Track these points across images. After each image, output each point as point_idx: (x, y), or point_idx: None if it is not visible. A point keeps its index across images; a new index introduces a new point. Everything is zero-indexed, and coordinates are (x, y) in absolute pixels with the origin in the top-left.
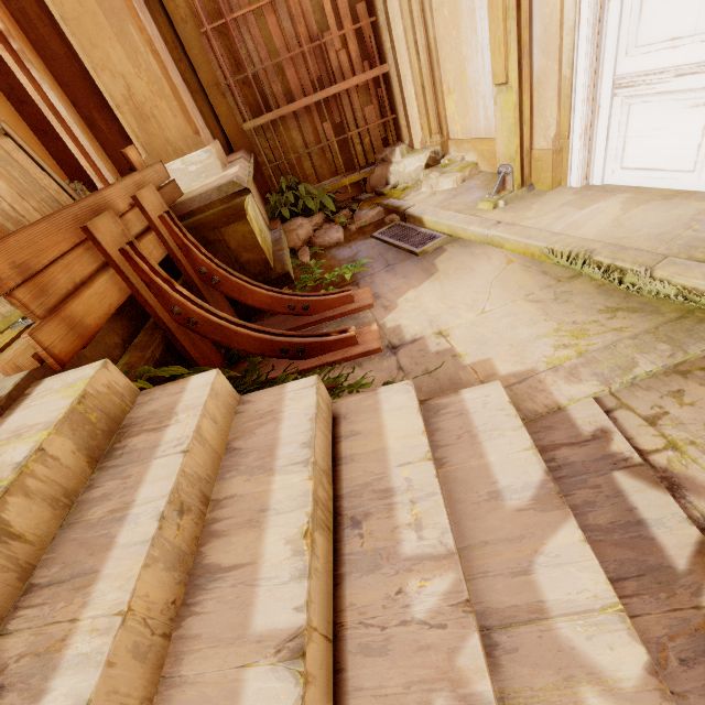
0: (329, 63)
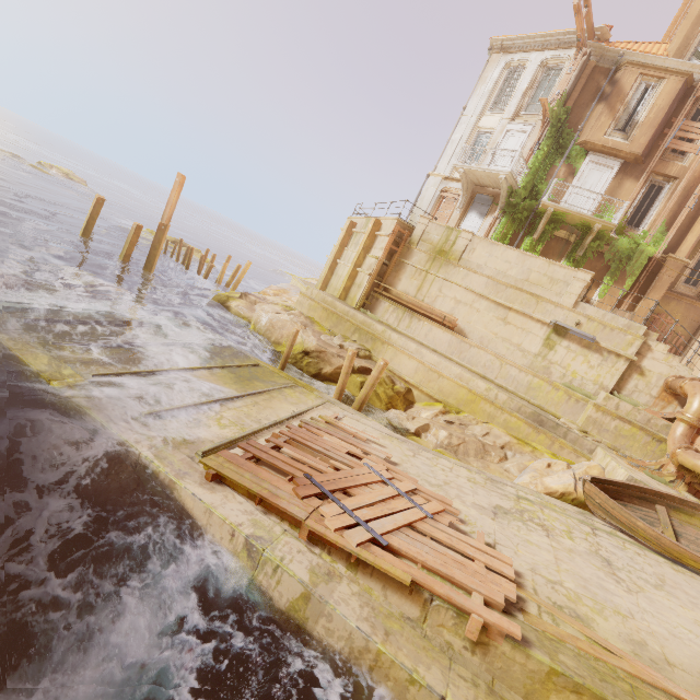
0: None
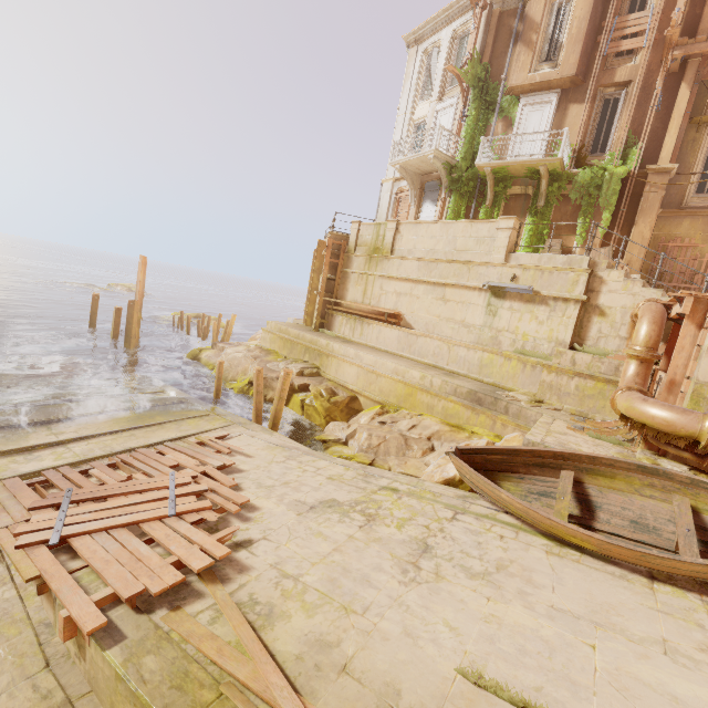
0: (693, 280)
